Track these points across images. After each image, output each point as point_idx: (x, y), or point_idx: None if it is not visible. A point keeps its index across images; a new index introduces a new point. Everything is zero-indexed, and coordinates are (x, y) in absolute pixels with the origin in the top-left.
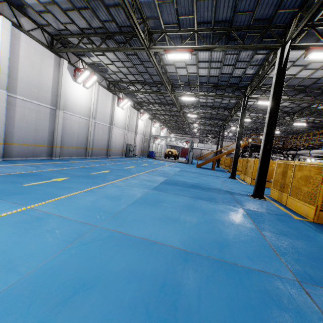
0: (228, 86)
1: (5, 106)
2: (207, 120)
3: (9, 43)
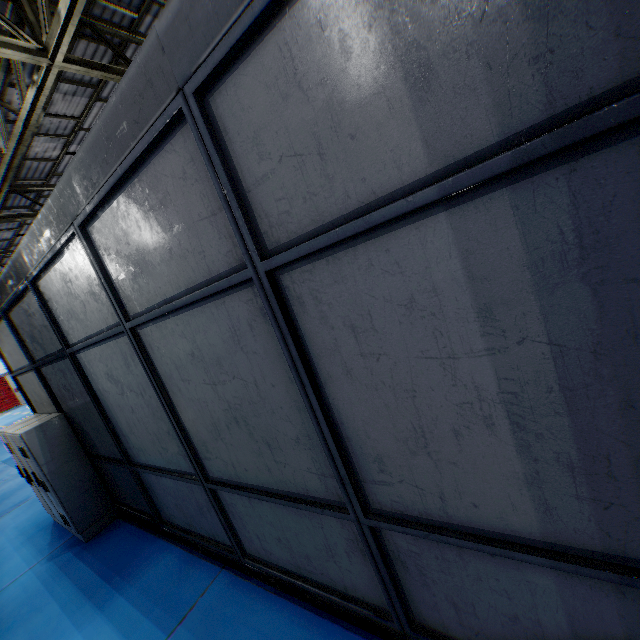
0: None
1: None
2: None
3: None
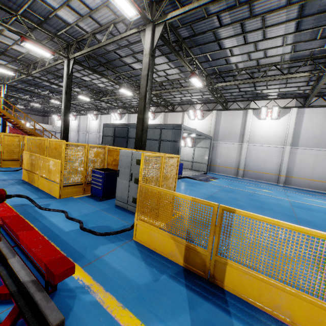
0: (24, 82)
1: (77, 136)
2: (107, 72)
3: (78, 120)
